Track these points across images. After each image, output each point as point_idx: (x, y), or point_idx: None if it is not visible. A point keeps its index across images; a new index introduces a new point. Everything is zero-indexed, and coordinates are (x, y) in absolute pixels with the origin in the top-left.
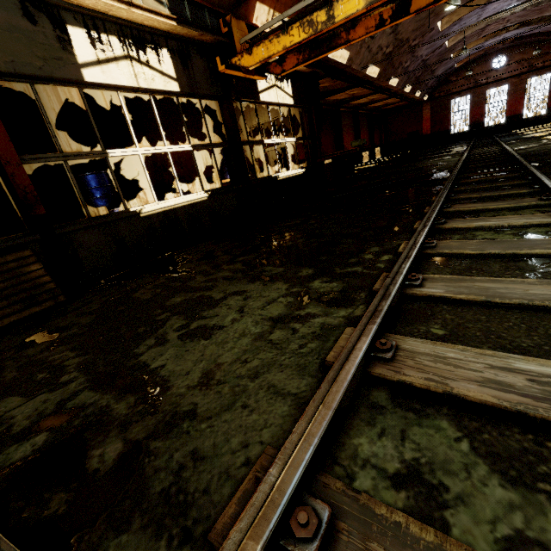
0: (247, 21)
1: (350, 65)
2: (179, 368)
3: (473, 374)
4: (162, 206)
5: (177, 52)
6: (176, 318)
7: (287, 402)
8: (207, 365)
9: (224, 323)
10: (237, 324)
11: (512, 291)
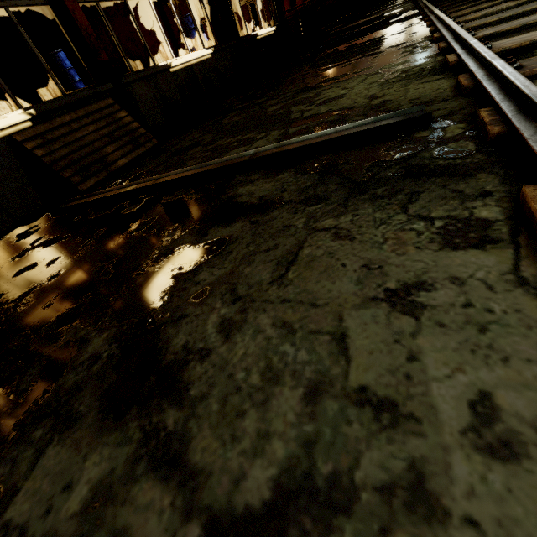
0: None
1: None
2: (345, 105)
3: None
4: (183, 60)
5: None
6: (295, 107)
7: (441, 80)
8: (364, 98)
9: (342, 93)
10: (354, 90)
11: None
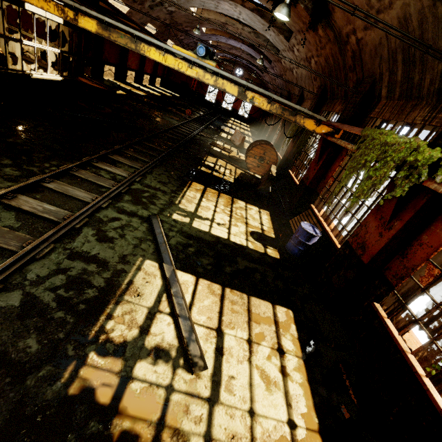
0: None
1: (131, 16)
2: None
3: (31, 206)
4: None
5: None
6: None
7: None
8: None
9: None
10: None
11: (73, 192)
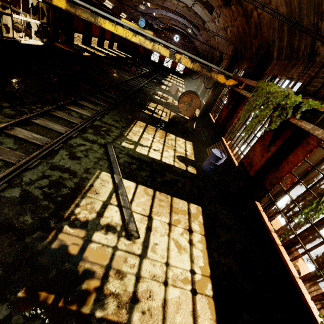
0: None
1: None
2: None
3: (24, 134)
4: None
5: None
6: None
7: None
8: None
9: None
10: None
11: (52, 126)
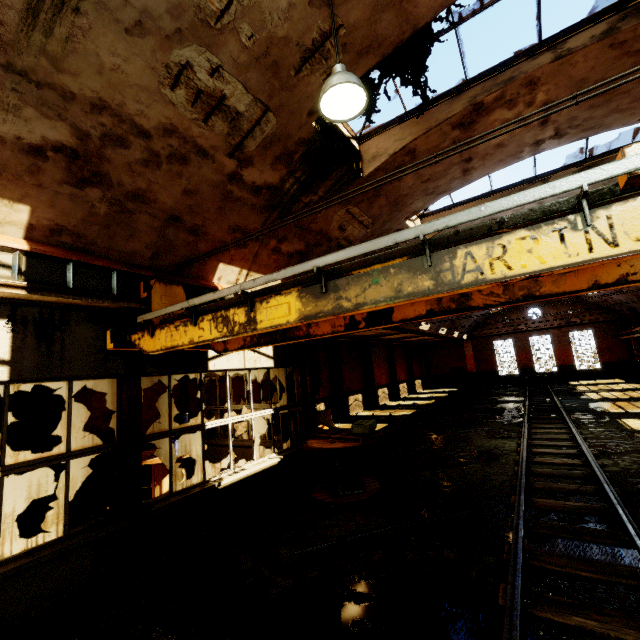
0: (197, 283)
1: None
2: None
3: None
4: None
5: (36, 321)
6: None
7: None
8: None
9: None
10: None
11: None
